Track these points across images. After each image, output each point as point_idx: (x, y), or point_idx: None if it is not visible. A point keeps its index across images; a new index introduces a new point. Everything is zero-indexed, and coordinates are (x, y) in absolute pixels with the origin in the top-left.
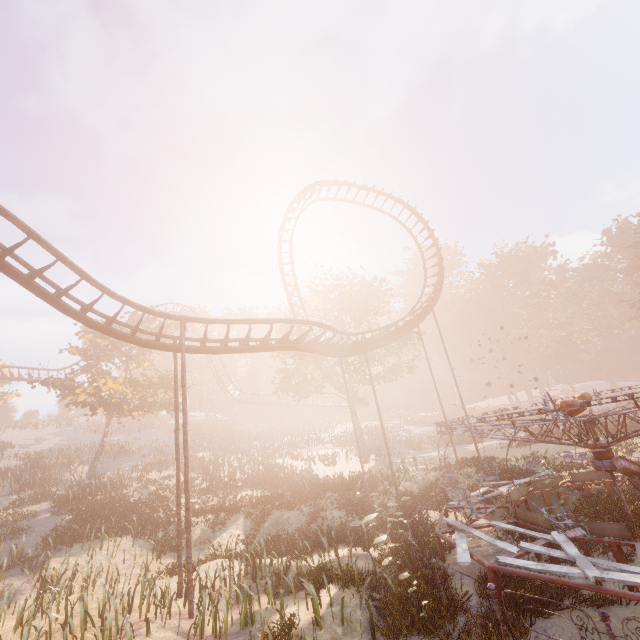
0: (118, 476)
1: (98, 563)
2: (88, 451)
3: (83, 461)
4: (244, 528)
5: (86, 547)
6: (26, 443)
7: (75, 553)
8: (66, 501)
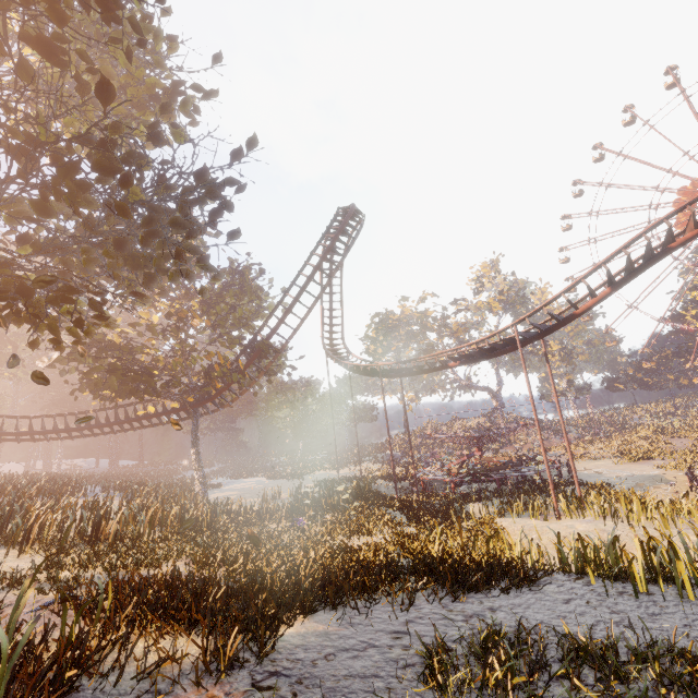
0: None
1: None
2: None
3: None
4: None
5: None
6: None
7: None
8: None
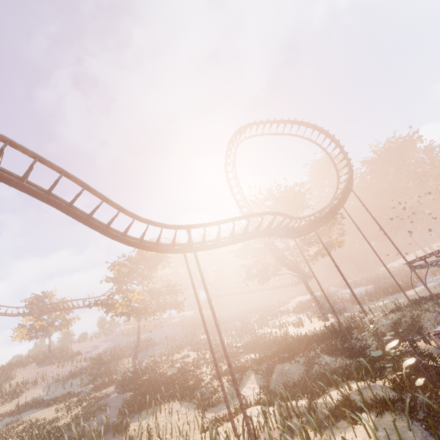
0: (152, 361)
1: (161, 423)
2: (127, 348)
3: (127, 355)
4: (257, 382)
5: (149, 412)
6: (88, 350)
7: (144, 418)
8: (124, 383)
